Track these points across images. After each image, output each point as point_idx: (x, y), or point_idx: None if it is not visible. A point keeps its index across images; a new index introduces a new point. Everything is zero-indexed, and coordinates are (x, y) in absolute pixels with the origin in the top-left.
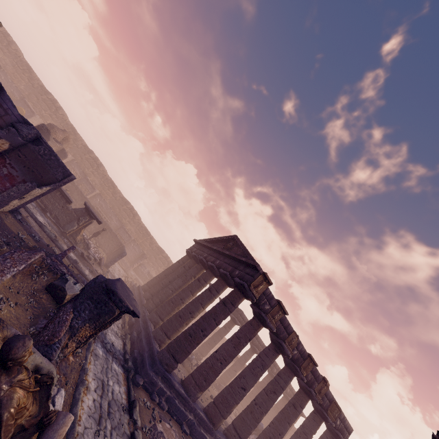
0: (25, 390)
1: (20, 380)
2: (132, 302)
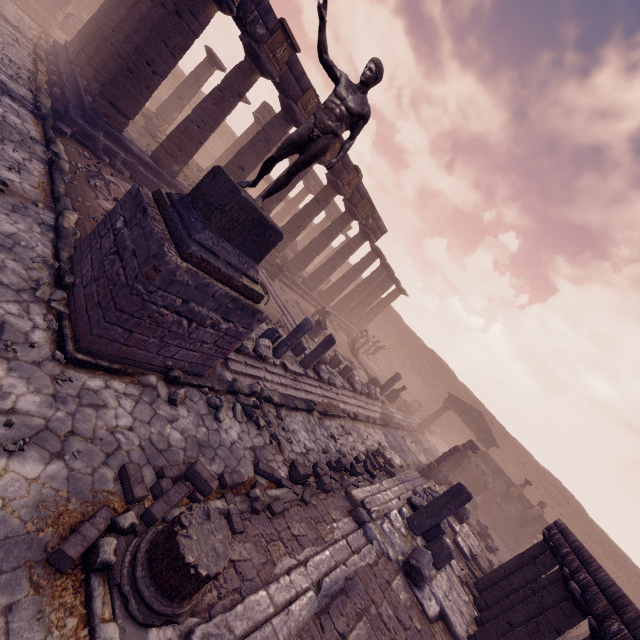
0: None
1: None
2: None
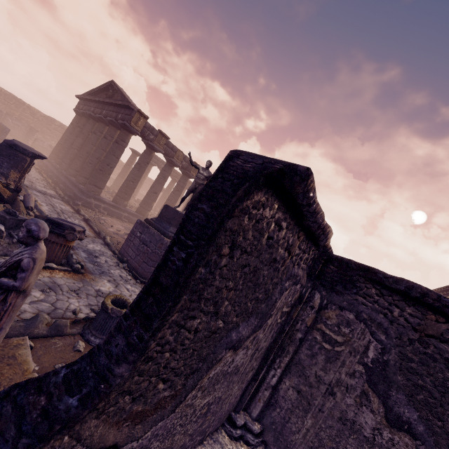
0: None
1: None
2: (36, 151)
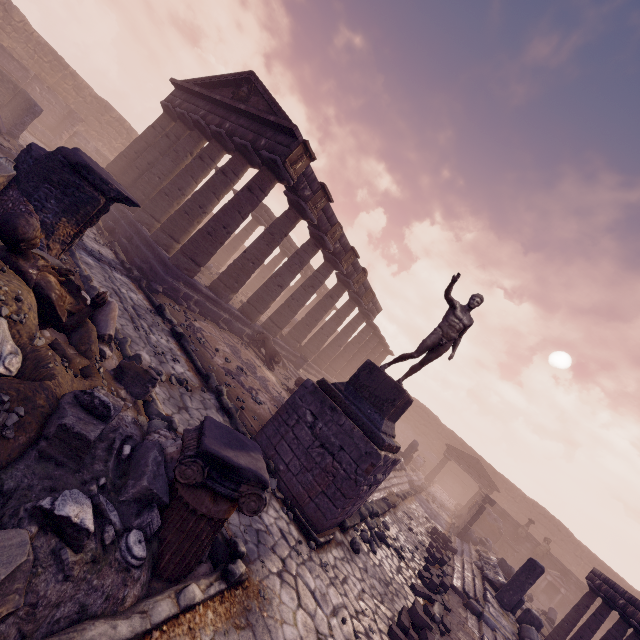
0: (55, 277)
1: (44, 266)
2: (119, 186)
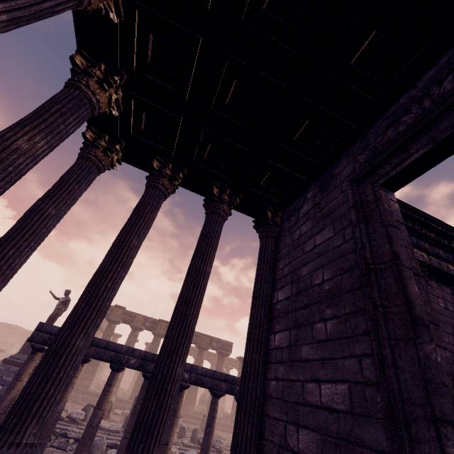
0: None
1: None
2: None
